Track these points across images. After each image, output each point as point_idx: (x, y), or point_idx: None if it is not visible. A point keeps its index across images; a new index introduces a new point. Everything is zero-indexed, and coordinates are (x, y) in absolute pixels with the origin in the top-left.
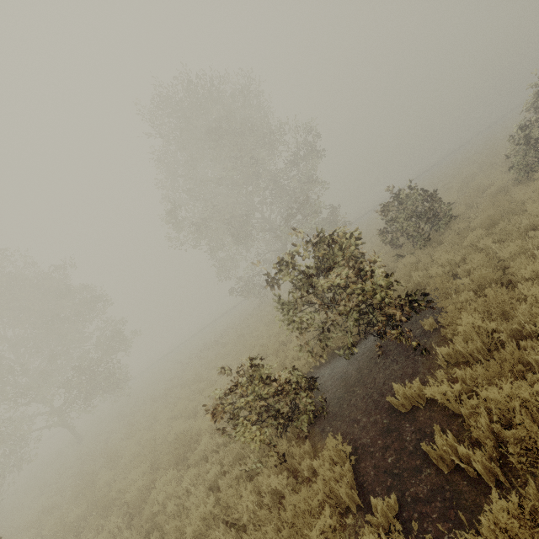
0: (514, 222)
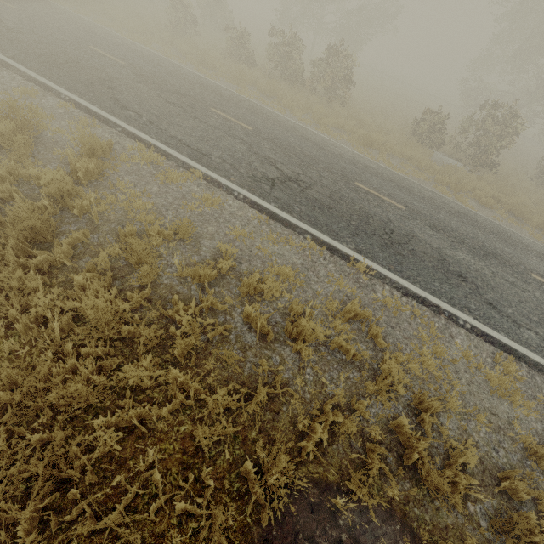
0: None
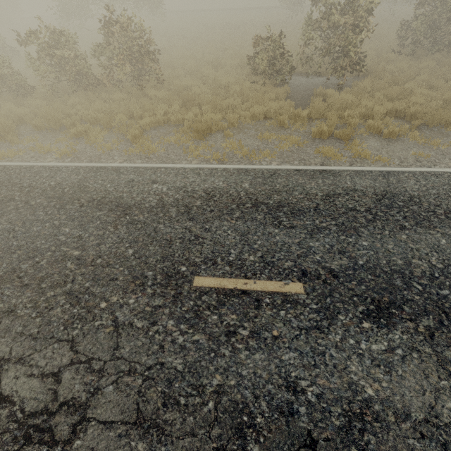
0: (450, 72)
